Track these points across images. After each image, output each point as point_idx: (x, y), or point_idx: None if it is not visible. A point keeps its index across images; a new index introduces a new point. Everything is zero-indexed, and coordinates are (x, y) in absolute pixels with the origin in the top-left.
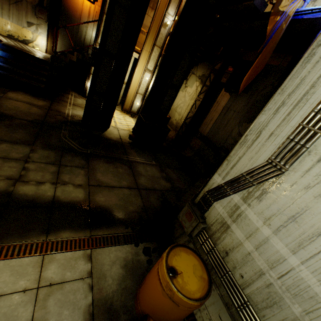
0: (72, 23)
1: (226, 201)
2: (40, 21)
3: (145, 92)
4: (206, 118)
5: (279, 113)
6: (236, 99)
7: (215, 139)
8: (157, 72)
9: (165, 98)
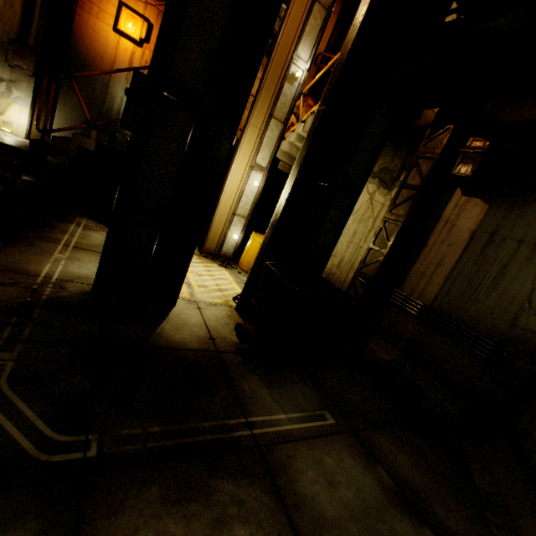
0: (93, 81)
1: None
2: (19, 74)
3: (251, 212)
4: (418, 260)
5: None
6: (516, 209)
7: (468, 315)
8: (306, 153)
9: (326, 218)
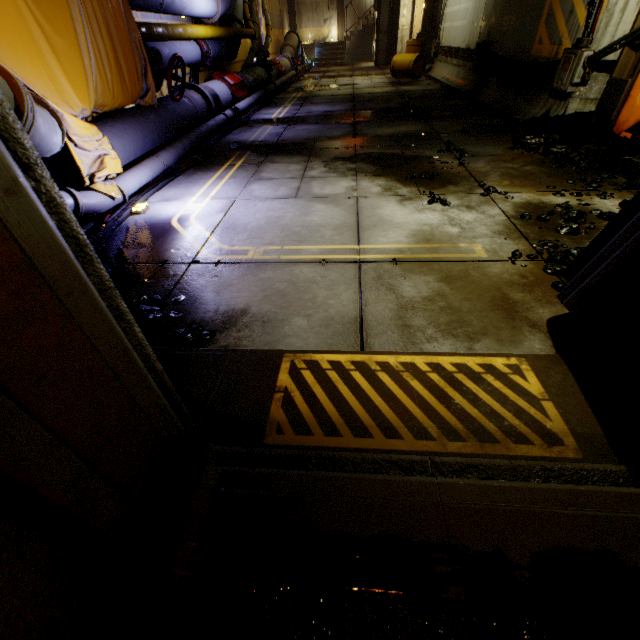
0: None
1: (443, 18)
2: (332, 13)
3: None
4: None
5: None
6: None
7: None
8: None
9: (439, 6)
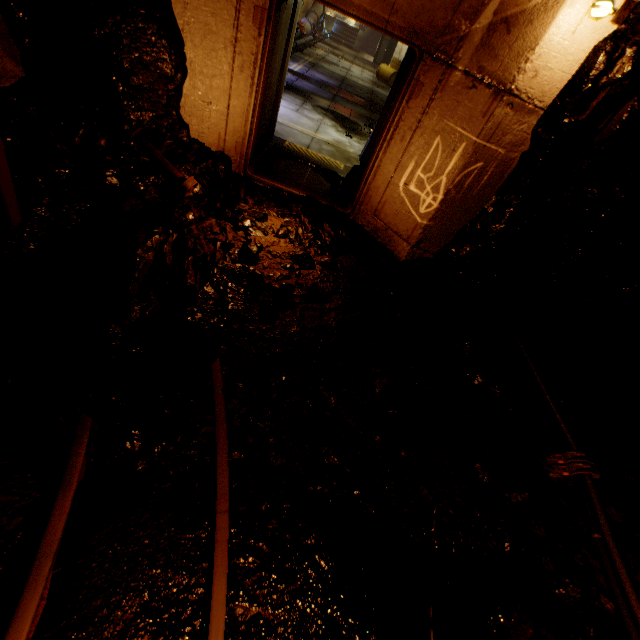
0: None
1: None
2: None
3: None
4: None
5: None
6: None
7: None
8: None
9: None
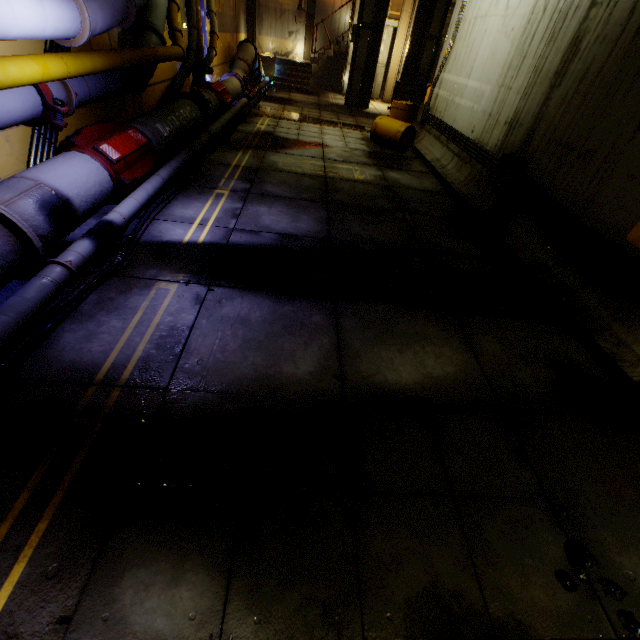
0: (327, 15)
1: (438, 82)
2: (299, 27)
3: None
4: None
5: (457, 8)
6: None
7: None
8: (412, 28)
9: (424, 56)
